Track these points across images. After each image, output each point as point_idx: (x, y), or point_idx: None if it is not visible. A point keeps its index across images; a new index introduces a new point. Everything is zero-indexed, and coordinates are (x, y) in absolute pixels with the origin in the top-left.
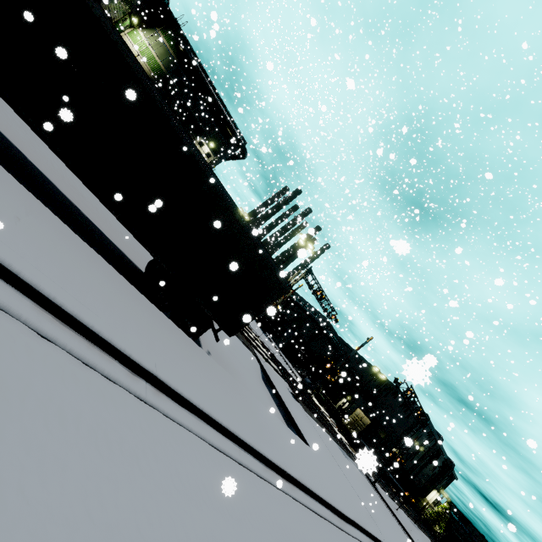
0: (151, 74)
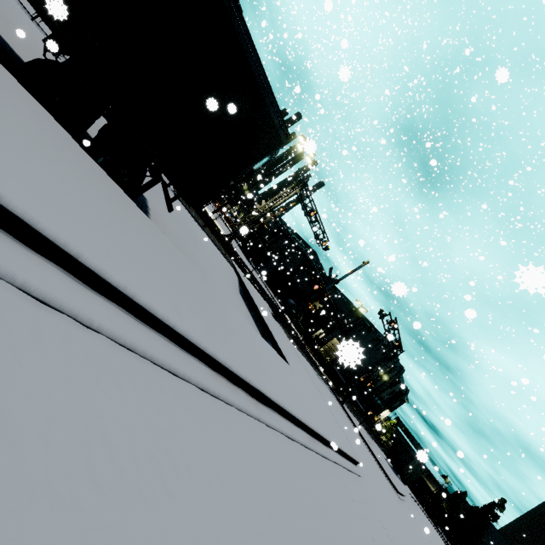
0: None
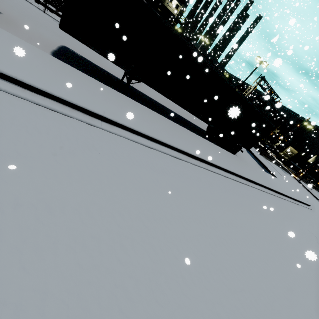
0: None
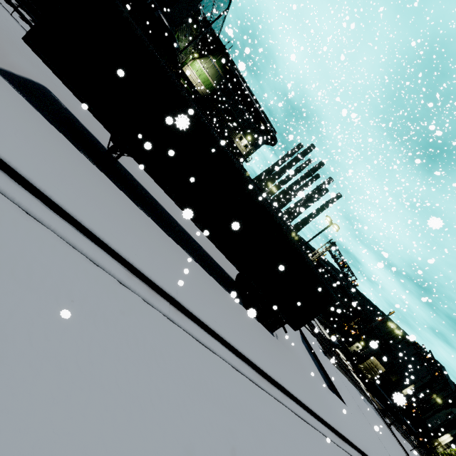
0: (205, 91)
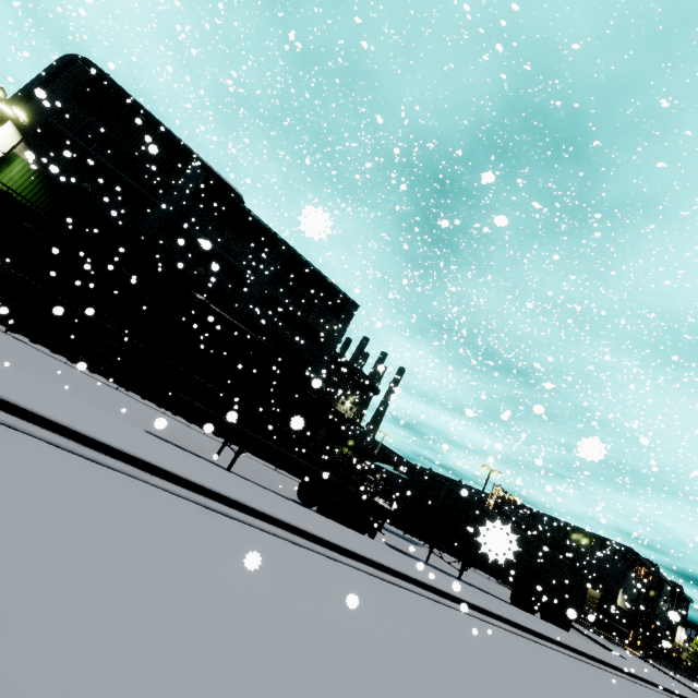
0: None
